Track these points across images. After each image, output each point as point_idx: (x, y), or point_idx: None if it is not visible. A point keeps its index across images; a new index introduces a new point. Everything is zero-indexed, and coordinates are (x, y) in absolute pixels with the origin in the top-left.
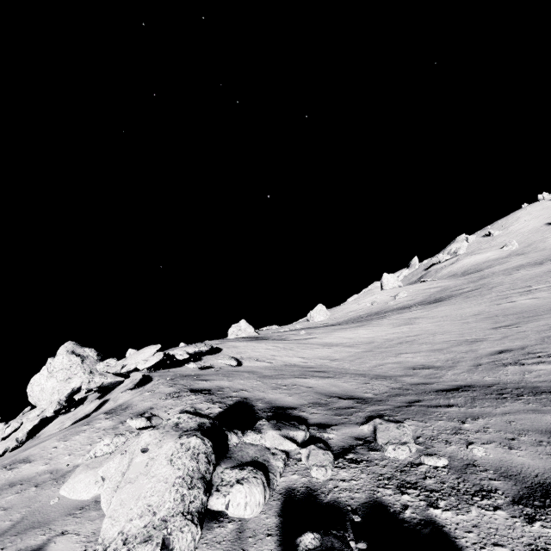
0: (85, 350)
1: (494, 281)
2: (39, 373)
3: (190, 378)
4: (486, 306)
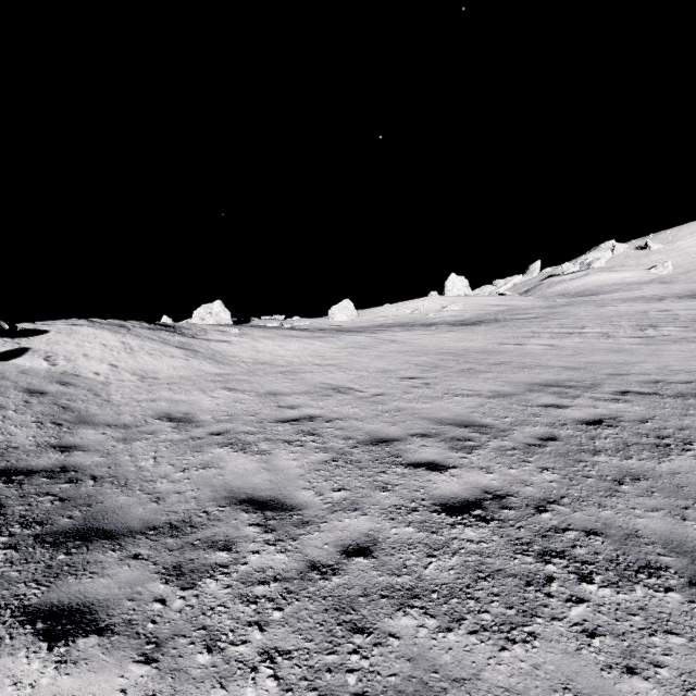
0: None
1: (571, 312)
2: None
3: None
4: (488, 343)
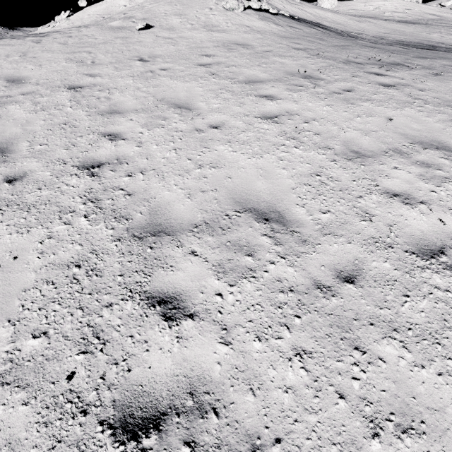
0: None
1: None
2: None
3: None
4: (415, 31)
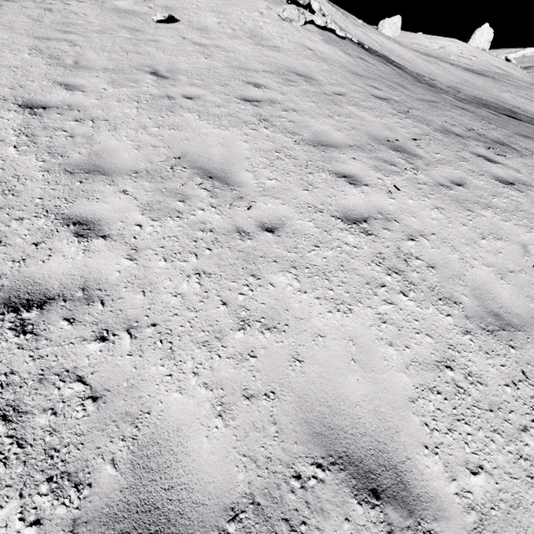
0: None
1: None
2: None
3: None
4: (485, 85)
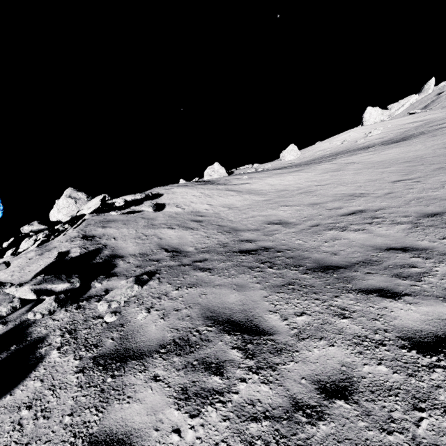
0: (78, 194)
1: None
2: (52, 209)
3: (100, 224)
4: (434, 149)
